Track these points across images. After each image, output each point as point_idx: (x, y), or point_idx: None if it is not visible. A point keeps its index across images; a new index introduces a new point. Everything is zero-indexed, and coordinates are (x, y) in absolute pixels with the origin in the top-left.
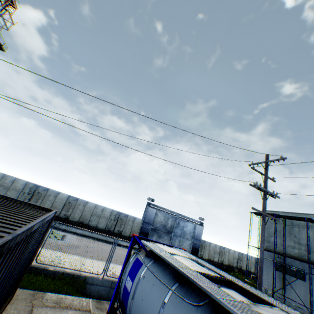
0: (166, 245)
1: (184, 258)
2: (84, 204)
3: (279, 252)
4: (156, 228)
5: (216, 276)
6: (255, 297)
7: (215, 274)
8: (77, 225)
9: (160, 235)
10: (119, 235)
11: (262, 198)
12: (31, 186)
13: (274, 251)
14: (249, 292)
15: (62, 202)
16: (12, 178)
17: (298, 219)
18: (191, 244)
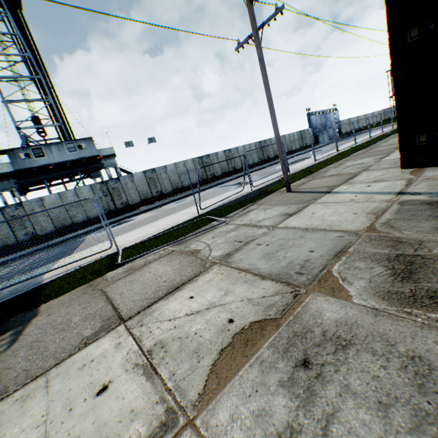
0: None
1: None
2: (284, 138)
3: None
4: (319, 129)
5: None
6: None
7: None
8: (289, 154)
9: (322, 132)
10: (306, 146)
11: None
12: (258, 145)
13: None
14: None
15: (275, 145)
16: (247, 146)
17: None
18: (336, 128)
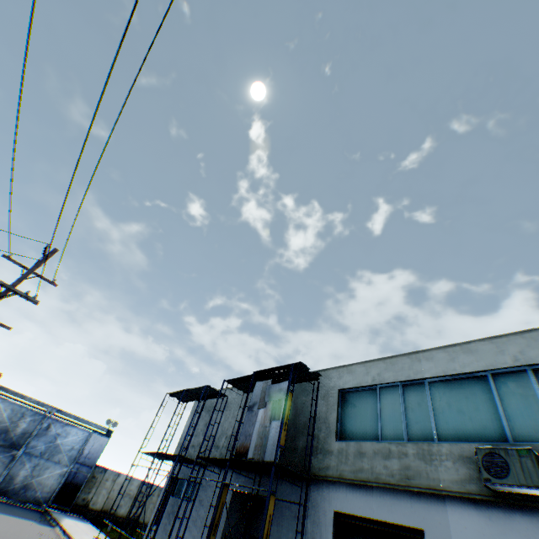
0: None
1: None
2: None
3: None
4: None
5: None
6: None
7: None
8: None
9: None
10: None
11: None
12: None
13: None
14: None
15: None
16: None
17: (210, 394)
18: (65, 474)
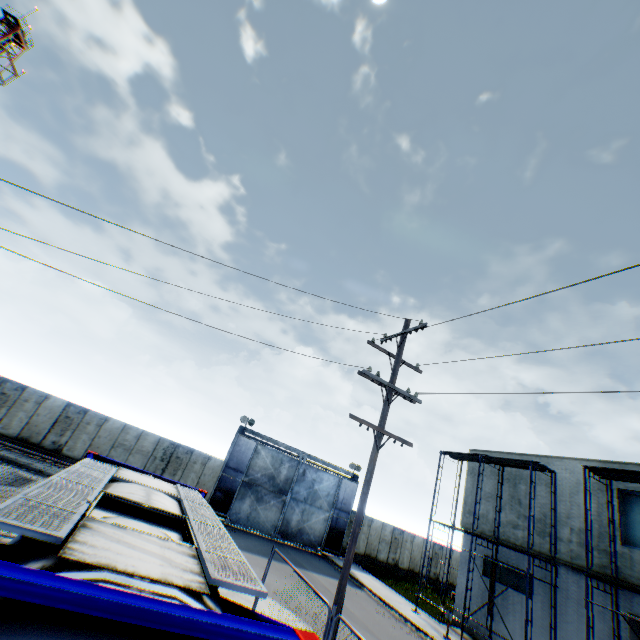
0: (148, 474)
1: (141, 488)
2: (99, 422)
3: (491, 537)
4: (254, 481)
5: (154, 508)
6: (189, 538)
7: (155, 506)
8: None
9: (261, 496)
10: None
11: (384, 401)
12: None
13: (482, 534)
14: (189, 532)
15: (51, 415)
16: None
17: (523, 466)
18: (328, 519)
